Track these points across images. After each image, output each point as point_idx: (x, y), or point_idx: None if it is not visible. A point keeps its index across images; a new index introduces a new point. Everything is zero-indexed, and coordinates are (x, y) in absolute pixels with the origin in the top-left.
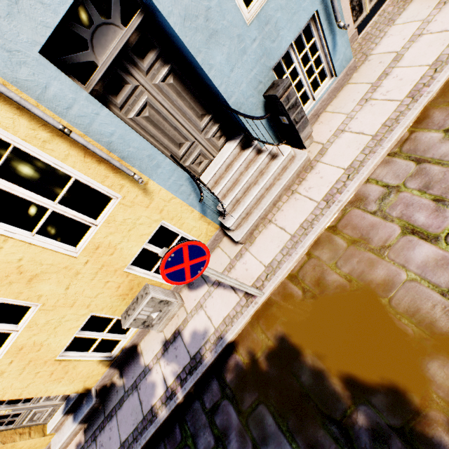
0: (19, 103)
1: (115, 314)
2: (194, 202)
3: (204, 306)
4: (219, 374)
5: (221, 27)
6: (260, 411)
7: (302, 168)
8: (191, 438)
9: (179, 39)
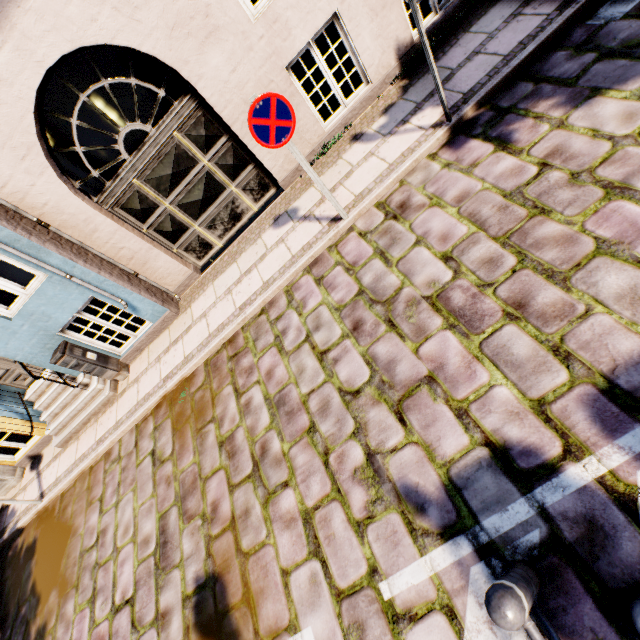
0: None
1: None
2: (11, 414)
3: (26, 490)
4: (9, 548)
5: None
6: (6, 584)
7: (107, 401)
8: None
9: None
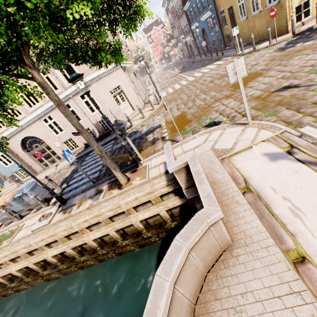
0: None
1: None
2: None
3: None
4: None
5: (1, 167)
6: None
7: (15, 189)
8: None
9: None
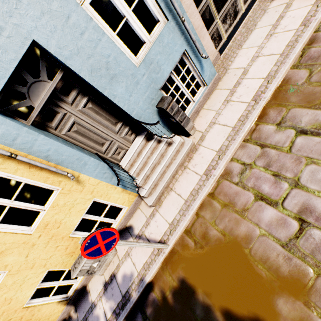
0: None
1: (66, 267)
2: (116, 182)
3: (130, 255)
4: (142, 309)
5: (118, 72)
6: None
7: (189, 150)
8: None
9: (90, 83)
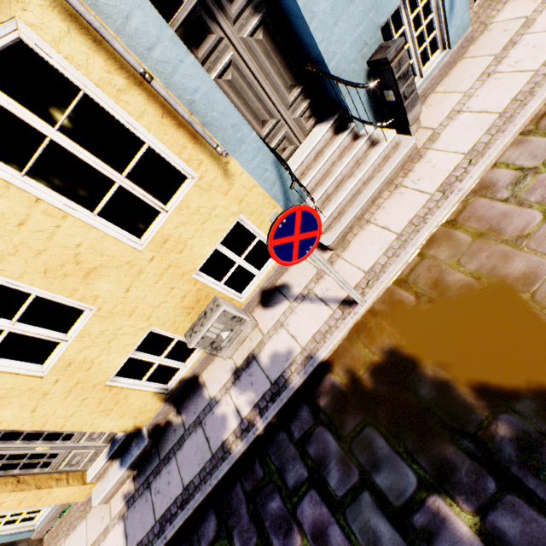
0: (99, 31)
1: (177, 333)
2: (278, 195)
3: (285, 325)
4: (310, 399)
5: None
6: (367, 434)
7: (407, 158)
8: (277, 473)
9: None
